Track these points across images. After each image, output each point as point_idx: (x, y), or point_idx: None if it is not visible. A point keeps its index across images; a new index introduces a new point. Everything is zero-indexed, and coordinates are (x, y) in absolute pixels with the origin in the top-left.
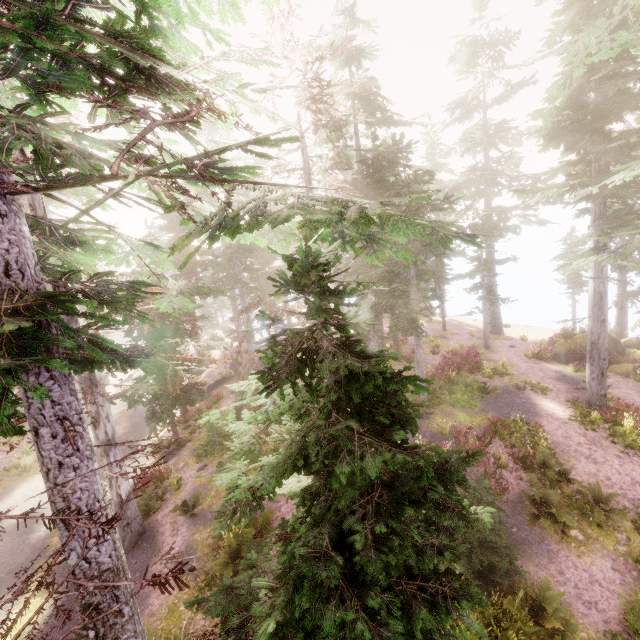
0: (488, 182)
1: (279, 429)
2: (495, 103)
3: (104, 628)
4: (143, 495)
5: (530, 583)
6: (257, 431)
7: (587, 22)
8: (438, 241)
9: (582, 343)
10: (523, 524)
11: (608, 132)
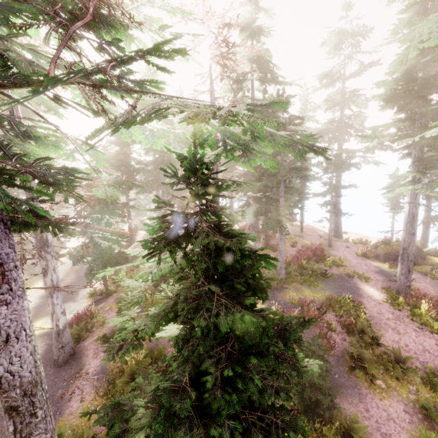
0: (341, 131)
1: (166, 288)
2: (351, 76)
3: (21, 425)
4: (77, 327)
5: (344, 416)
6: (146, 287)
7: (422, 19)
8: (296, 152)
9: (396, 249)
10: (343, 372)
11: (429, 100)
